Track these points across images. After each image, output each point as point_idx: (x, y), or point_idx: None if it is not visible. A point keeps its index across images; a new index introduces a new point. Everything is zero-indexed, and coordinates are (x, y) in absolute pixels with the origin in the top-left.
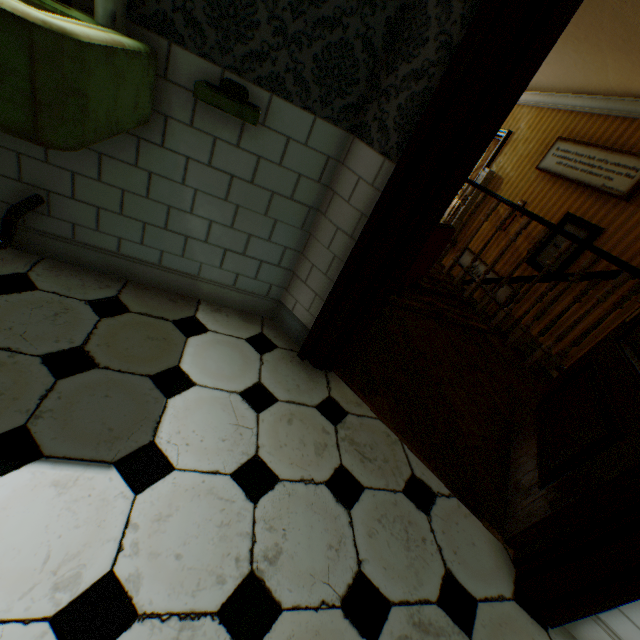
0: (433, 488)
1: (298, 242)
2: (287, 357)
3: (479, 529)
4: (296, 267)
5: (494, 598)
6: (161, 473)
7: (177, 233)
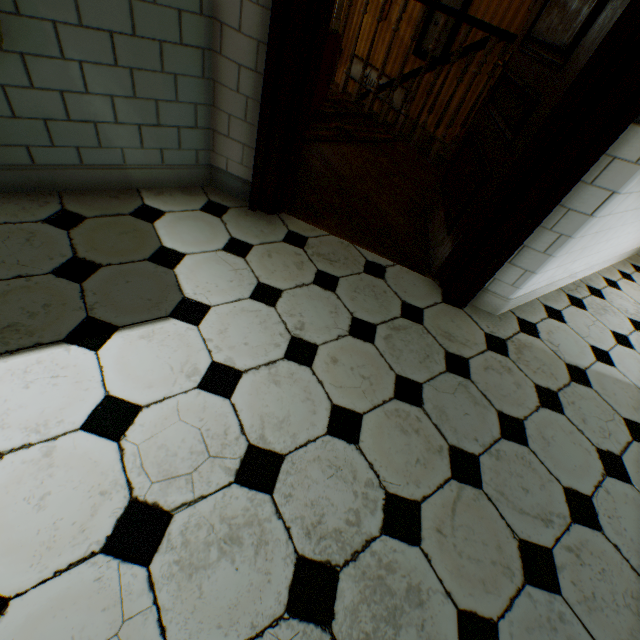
0: (383, 265)
1: (205, 95)
2: (242, 213)
3: (417, 277)
4: (213, 124)
5: (432, 305)
6: (204, 312)
7: (83, 122)
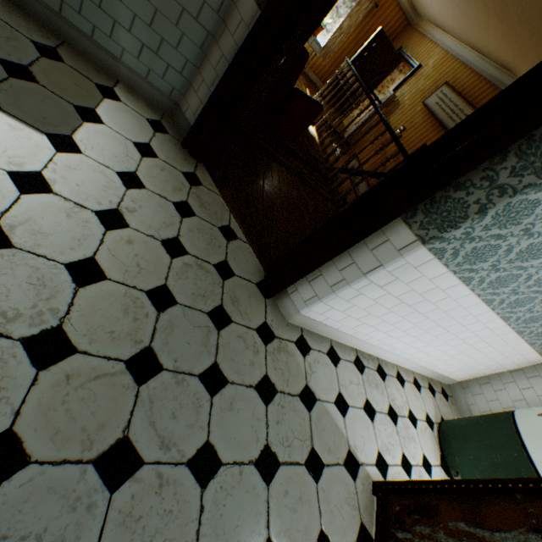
0: (238, 236)
1: (197, 59)
2: (174, 142)
3: (255, 260)
4: (193, 80)
5: (245, 279)
6: (74, 152)
7: (108, 15)
